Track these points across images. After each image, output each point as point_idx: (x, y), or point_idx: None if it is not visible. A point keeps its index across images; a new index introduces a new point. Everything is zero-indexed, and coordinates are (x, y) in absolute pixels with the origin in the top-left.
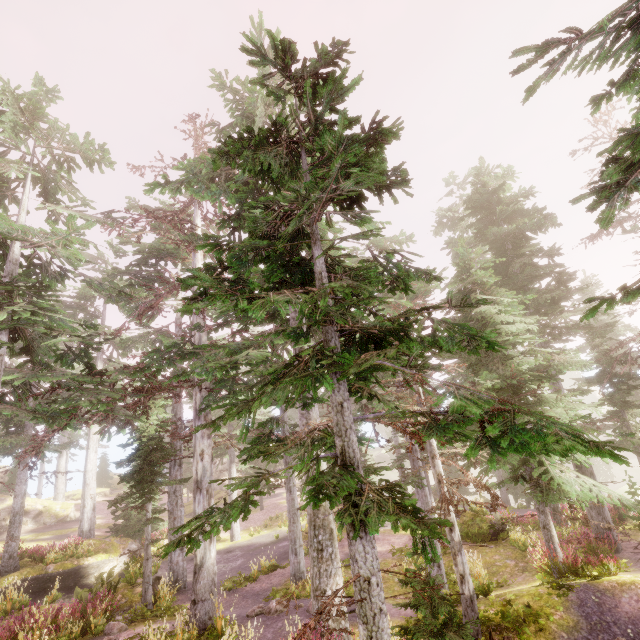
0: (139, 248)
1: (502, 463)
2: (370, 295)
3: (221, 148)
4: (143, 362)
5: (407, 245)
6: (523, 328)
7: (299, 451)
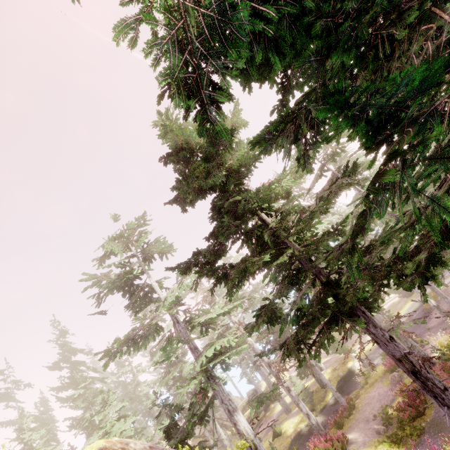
0: None
1: None
2: None
3: None
4: None
5: None
6: None
7: None
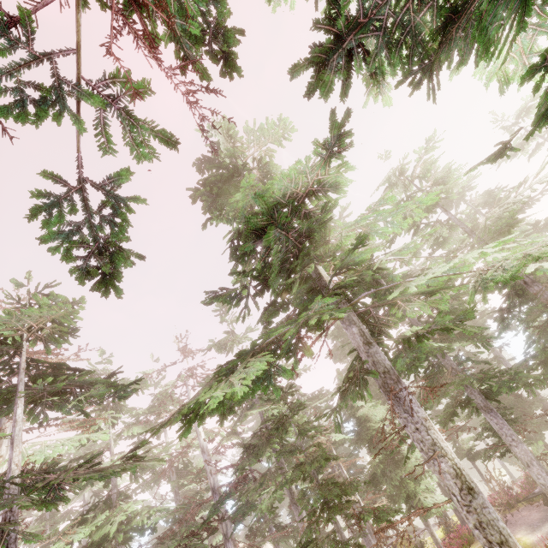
0: (136, 414)
1: (398, 504)
2: (325, 464)
3: (266, 430)
4: (189, 513)
5: (309, 370)
6: (382, 415)
7: (328, 542)
